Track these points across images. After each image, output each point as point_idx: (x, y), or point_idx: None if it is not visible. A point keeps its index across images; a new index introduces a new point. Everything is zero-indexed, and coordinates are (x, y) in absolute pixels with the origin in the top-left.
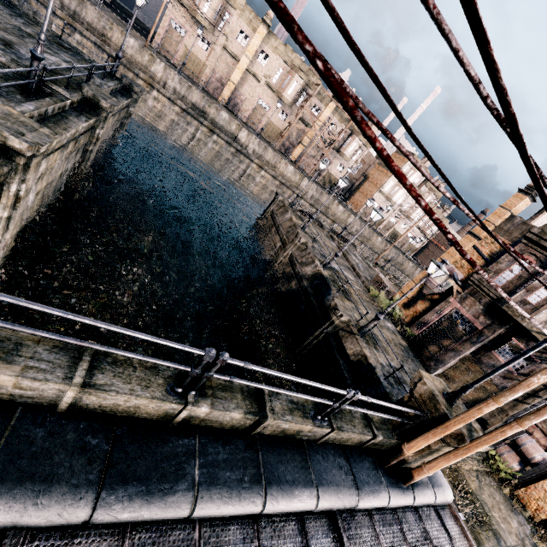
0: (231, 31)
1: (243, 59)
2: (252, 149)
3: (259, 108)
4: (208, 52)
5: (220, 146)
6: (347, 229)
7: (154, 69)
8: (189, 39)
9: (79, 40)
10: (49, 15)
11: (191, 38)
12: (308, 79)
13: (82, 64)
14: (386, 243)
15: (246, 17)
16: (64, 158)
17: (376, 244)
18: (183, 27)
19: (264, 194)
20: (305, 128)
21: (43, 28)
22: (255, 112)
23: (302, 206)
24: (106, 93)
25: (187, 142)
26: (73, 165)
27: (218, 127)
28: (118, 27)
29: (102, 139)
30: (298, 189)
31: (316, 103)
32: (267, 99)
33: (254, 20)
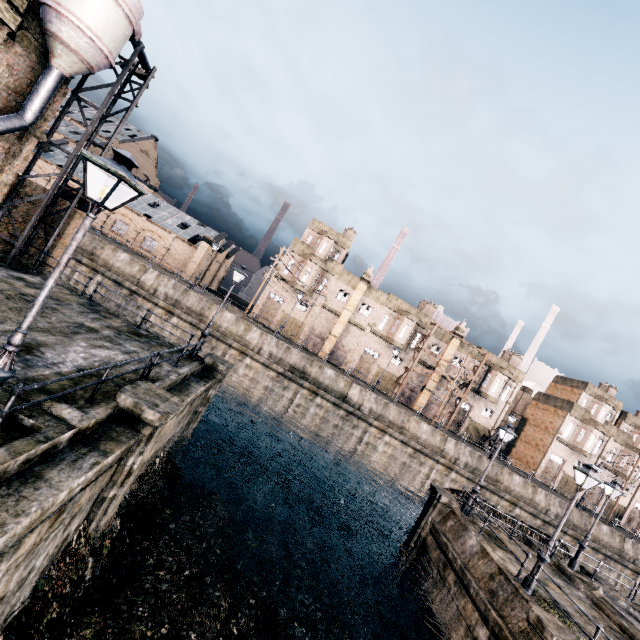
0: (329, 292)
1: (344, 313)
2: (368, 408)
3: (366, 356)
4: (307, 312)
5: (326, 410)
6: (585, 547)
7: (249, 337)
8: (287, 305)
9: (176, 323)
10: (40, 301)
11: (290, 304)
12: (420, 320)
13: (153, 350)
14: (620, 534)
15: (344, 279)
16: (4, 573)
17: (603, 539)
18: (281, 296)
19: (392, 469)
20: (428, 371)
21: (22, 323)
22: (361, 361)
23: (454, 482)
24: (164, 391)
25: (283, 410)
26: (57, 546)
27: (322, 387)
28: (217, 306)
29: (155, 451)
30: (442, 455)
31: (435, 342)
32: (374, 346)
33: (352, 279)
